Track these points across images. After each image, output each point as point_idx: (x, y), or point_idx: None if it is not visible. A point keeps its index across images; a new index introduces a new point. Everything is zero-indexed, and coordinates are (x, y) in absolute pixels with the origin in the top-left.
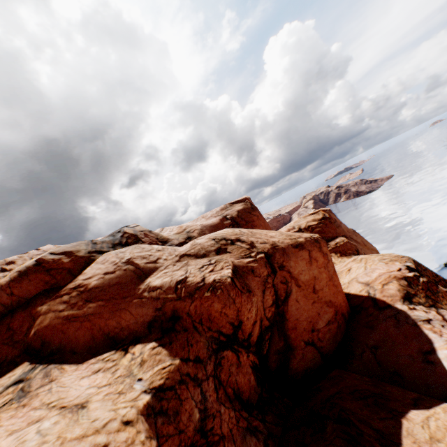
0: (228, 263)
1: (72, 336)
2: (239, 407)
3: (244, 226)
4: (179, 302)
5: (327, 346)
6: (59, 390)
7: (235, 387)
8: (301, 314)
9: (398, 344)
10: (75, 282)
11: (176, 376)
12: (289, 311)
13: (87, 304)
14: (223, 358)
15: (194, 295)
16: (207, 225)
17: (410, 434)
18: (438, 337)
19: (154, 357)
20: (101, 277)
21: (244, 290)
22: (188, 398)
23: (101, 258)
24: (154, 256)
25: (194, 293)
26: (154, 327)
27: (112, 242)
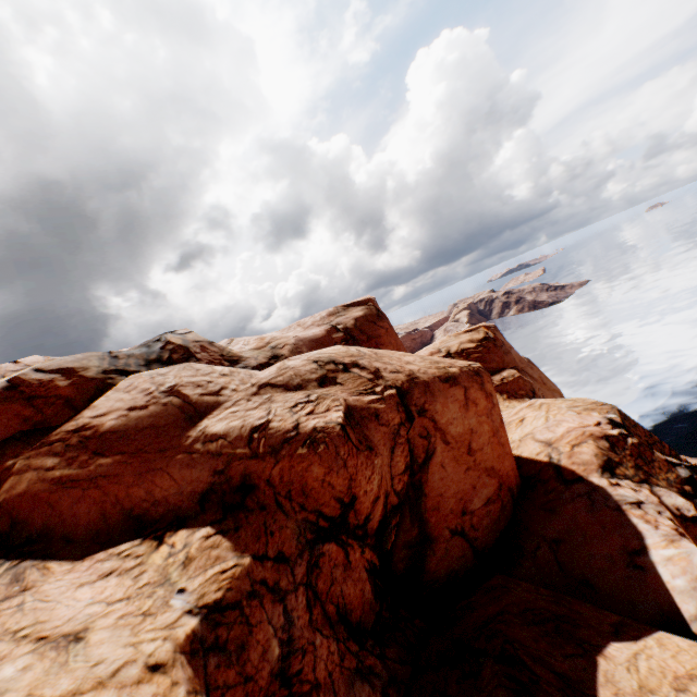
0: (338, 402)
1: (68, 512)
2: (344, 635)
3: (365, 344)
4: (255, 462)
5: (483, 537)
6: (37, 607)
7: (340, 603)
8: (447, 487)
9: (591, 538)
10: (76, 421)
11: (244, 586)
12: (430, 481)
13: (96, 459)
14: (322, 555)
15: (280, 451)
16: (306, 339)
17: (610, 680)
18: (653, 530)
19: (208, 552)
20: (123, 415)
21: (361, 446)
22: (262, 622)
23: (125, 382)
24: (216, 384)
25: (280, 448)
26: (211, 501)
27: (145, 357)
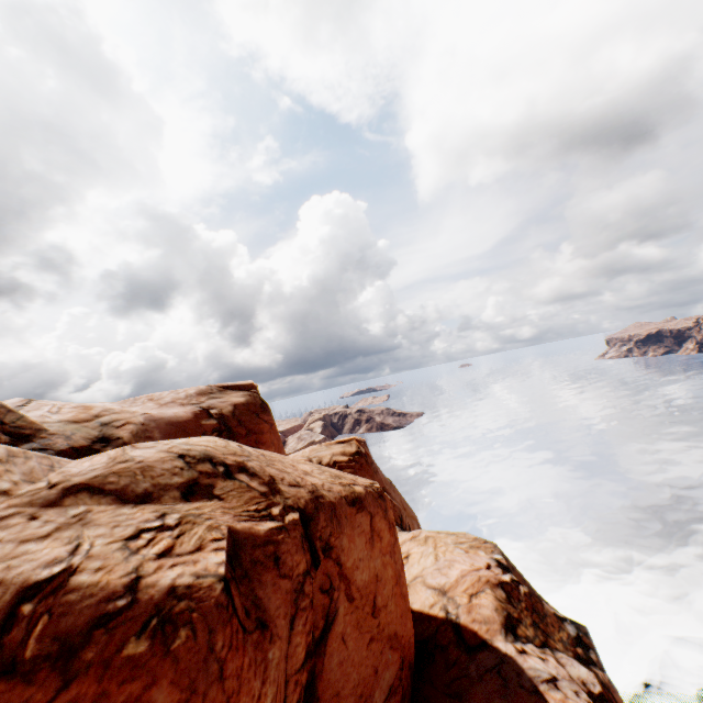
0: (220, 531)
1: None
2: None
3: (243, 439)
4: (1, 690)
5: None
6: None
7: None
8: (347, 677)
9: None
10: None
11: None
12: (326, 670)
13: None
14: None
15: (82, 649)
16: (162, 419)
17: None
18: None
19: None
20: None
21: (249, 620)
22: None
23: None
24: None
25: (83, 643)
26: None
27: None
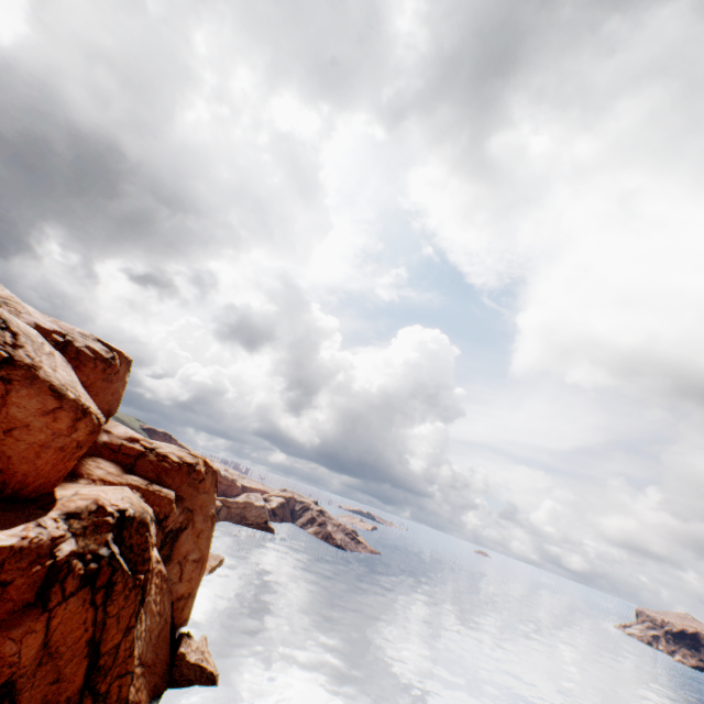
0: None
1: None
2: None
3: (69, 358)
4: None
5: None
6: None
7: None
8: None
9: None
10: None
11: None
12: None
13: None
14: None
15: None
16: (34, 319)
17: None
18: (19, 530)
19: None
20: None
21: None
22: None
23: None
24: None
25: None
26: None
27: None
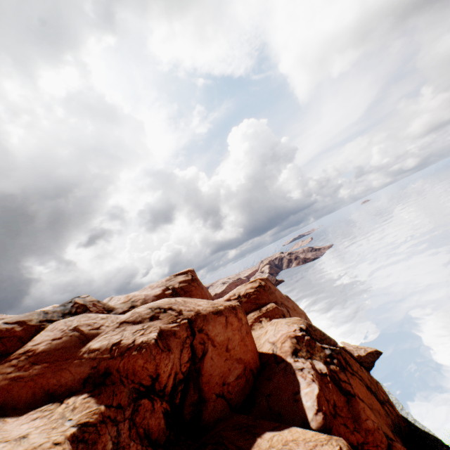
0: (156, 328)
1: (16, 394)
2: (147, 444)
3: (183, 295)
4: (112, 360)
5: (236, 397)
6: (3, 433)
7: (146, 428)
8: (215, 370)
9: (283, 390)
10: (24, 348)
11: (99, 417)
12: (205, 367)
13: (33, 366)
14: (140, 405)
15: (125, 354)
16: (151, 295)
17: (258, 445)
18: (304, 380)
19: (84, 404)
20: (49, 343)
21: (165, 349)
22: (106, 433)
23: (51, 326)
24: (98, 323)
25: (125, 352)
26: (88, 382)
27: (62, 312)
